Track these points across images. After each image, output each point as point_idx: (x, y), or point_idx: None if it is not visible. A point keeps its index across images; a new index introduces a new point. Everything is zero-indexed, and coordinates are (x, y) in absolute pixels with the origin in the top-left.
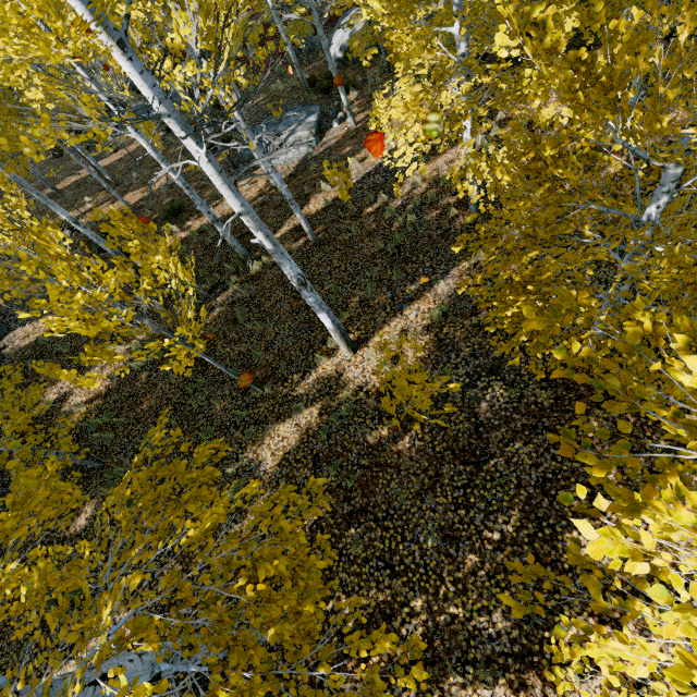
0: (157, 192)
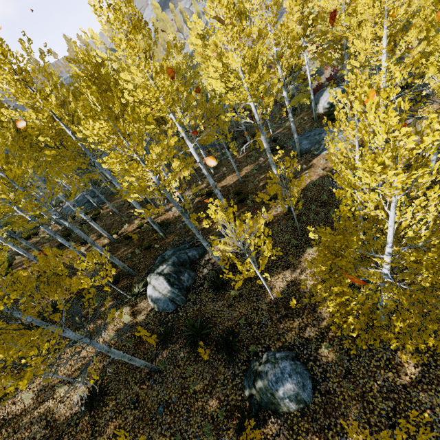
0: (249, 173)
